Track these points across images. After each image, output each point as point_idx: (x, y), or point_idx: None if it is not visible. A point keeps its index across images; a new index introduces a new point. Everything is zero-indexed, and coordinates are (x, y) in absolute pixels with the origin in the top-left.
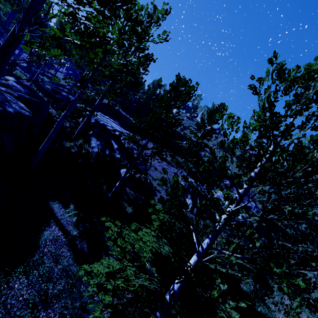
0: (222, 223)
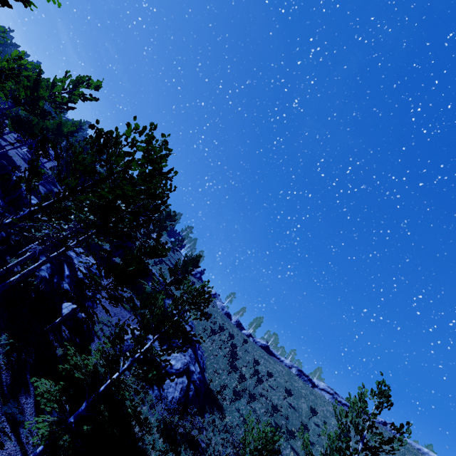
0: (140, 354)
